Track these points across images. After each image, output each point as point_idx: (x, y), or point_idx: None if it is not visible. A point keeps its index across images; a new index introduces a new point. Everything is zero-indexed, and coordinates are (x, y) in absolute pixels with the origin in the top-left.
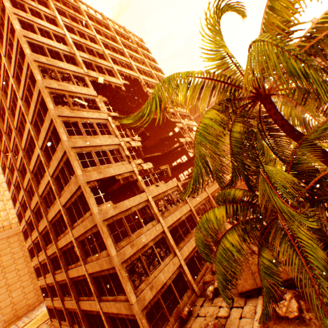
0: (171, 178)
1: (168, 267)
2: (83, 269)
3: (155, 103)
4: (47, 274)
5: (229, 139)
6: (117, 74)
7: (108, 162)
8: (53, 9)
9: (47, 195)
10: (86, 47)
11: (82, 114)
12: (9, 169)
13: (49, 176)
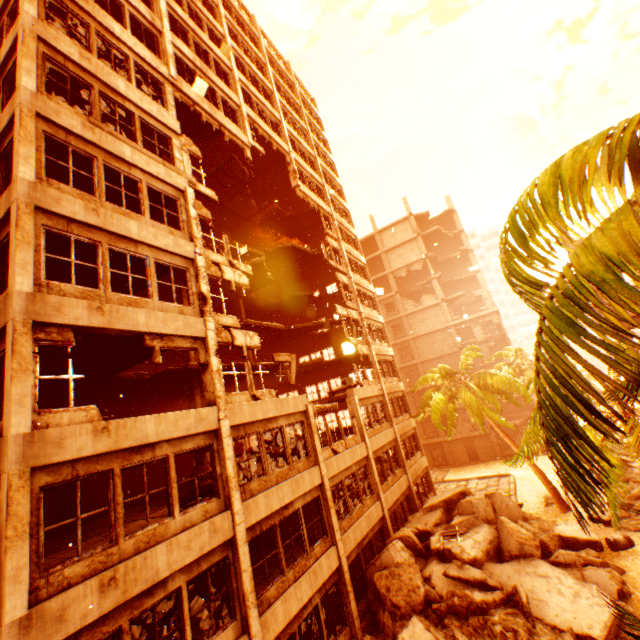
0: (289, 388)
1: None
2: None
3: None
4: None
5: None
6: (244, 121)
7: None
8: None
9: None
10: (195, 41)
11: (119, 147)
12: None
13: None
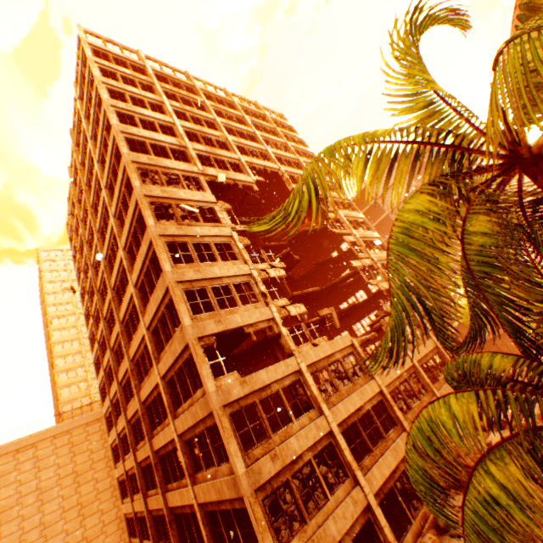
0: (340, 330)
1: (343, 507)
2: (190, 493)
3: (308, 193)
4: (136, 494)
5: (462, 248)
6: (245, 167)
7: (233, 304)
8: (159, 94)
9: (141, 358)
10: (202, 136)
11: (194, 230)
12: (94, 318)
13: (145, 328)
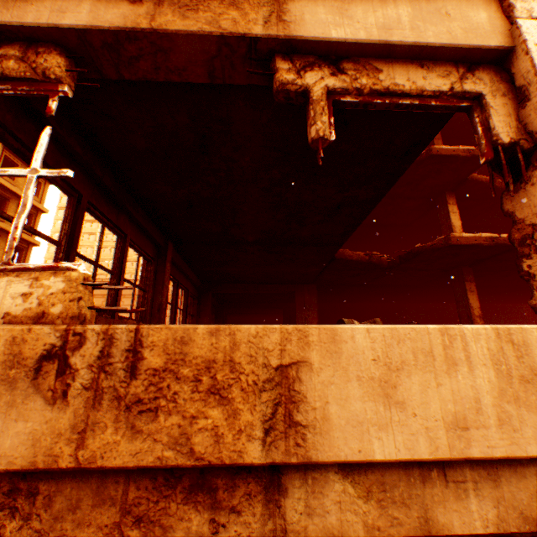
0: None
1: None
2: None
3: None
4: None
5: None
6: None
7: None
8: None
9: None
10: None
11: None
12: None
13: None
